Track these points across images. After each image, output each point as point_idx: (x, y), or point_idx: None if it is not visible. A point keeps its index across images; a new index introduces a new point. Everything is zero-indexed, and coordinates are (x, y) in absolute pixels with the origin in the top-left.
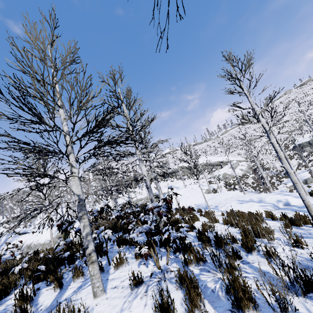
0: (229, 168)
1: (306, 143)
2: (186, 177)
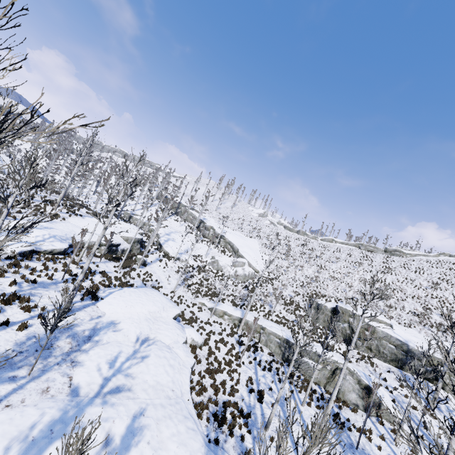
0: (231, 262)
1: (316, 305)
2: (203, 239)
